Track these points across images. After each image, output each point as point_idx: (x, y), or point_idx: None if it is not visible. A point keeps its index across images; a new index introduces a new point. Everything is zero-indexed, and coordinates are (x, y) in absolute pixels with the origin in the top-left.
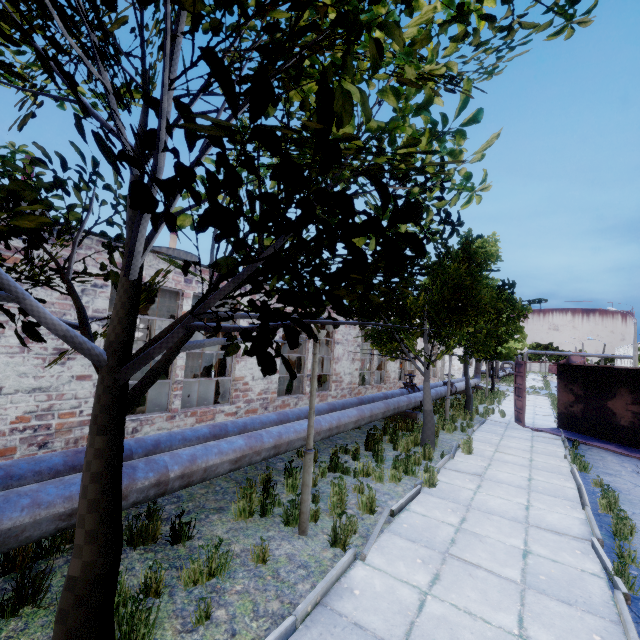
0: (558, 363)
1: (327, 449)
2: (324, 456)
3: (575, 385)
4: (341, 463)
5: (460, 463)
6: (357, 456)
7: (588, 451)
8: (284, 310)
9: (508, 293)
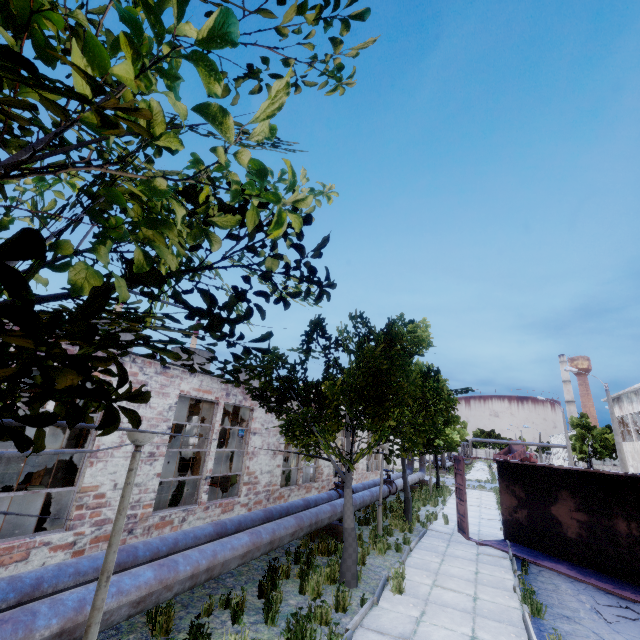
0: (496, 460)
1: (203, 599)
2: (191, 615)
3: (516, 486)
4: (203, 636)
5: (385, 614)
6: (238, 614)
7: (539, 576)
8: (180, 392)
9: (434, 380)
